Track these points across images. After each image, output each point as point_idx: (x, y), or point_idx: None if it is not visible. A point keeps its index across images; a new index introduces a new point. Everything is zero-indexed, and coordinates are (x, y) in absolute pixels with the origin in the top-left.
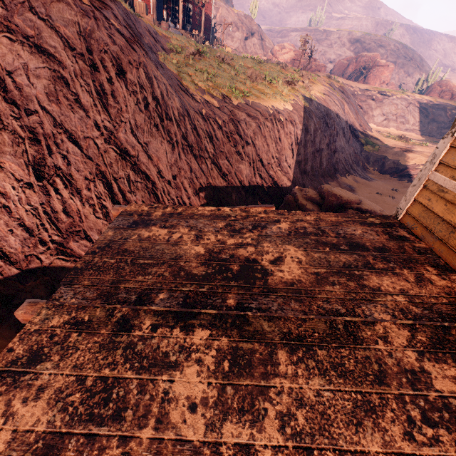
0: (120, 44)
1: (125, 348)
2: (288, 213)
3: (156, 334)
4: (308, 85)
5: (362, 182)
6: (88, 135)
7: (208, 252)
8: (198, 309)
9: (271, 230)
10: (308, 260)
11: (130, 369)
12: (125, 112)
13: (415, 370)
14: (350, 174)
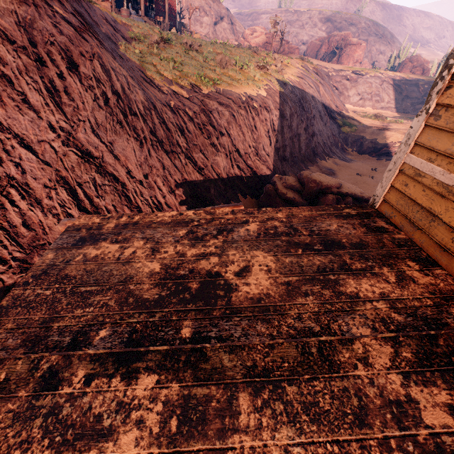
0: (68, 34)
1: (47, 414)
2: (257, 211)
3: (89, 389)
4: (281, 68)
5: (342, 164)
6: (43, 139)
7: (164, 269)
8: (145, 347)
9: (238, 234)
10: (279, 267)
11: (48, 447)
12: (82, 110)
13: (400, 401)
14: (329, 157)
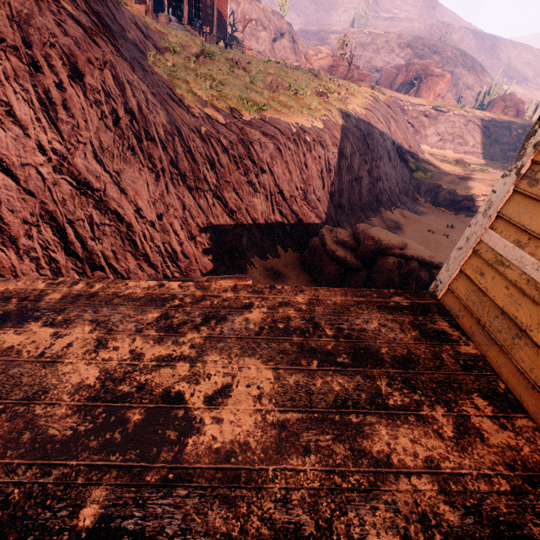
0: (75, 35)
1: None
2: (270, 290)
3: None
4: (345, 97)
5: (411, 216)
6: (28, 161)
7: (101, 379)
8: None
9: (231, 325)
10: (276, 391)
11: None
12: (83, 130)
13: None
14: (396, 208)
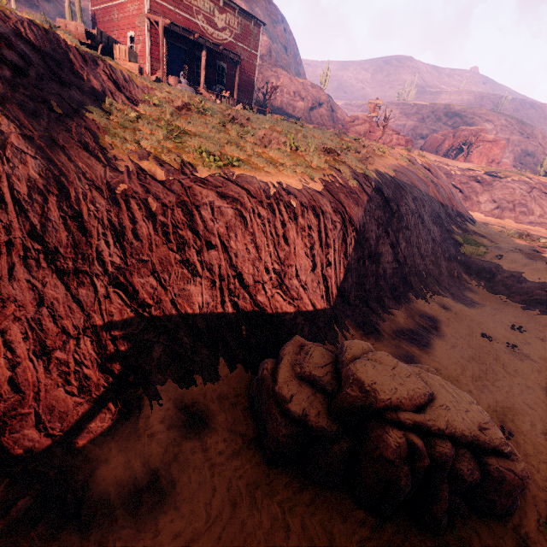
0: None
1: None
2: None
3: None
4: (366, 156)
5: (455, 308)
6: None
7: None
8: None
9: None
10: None
11: None
12: None
13: None
14: (434, 294)
